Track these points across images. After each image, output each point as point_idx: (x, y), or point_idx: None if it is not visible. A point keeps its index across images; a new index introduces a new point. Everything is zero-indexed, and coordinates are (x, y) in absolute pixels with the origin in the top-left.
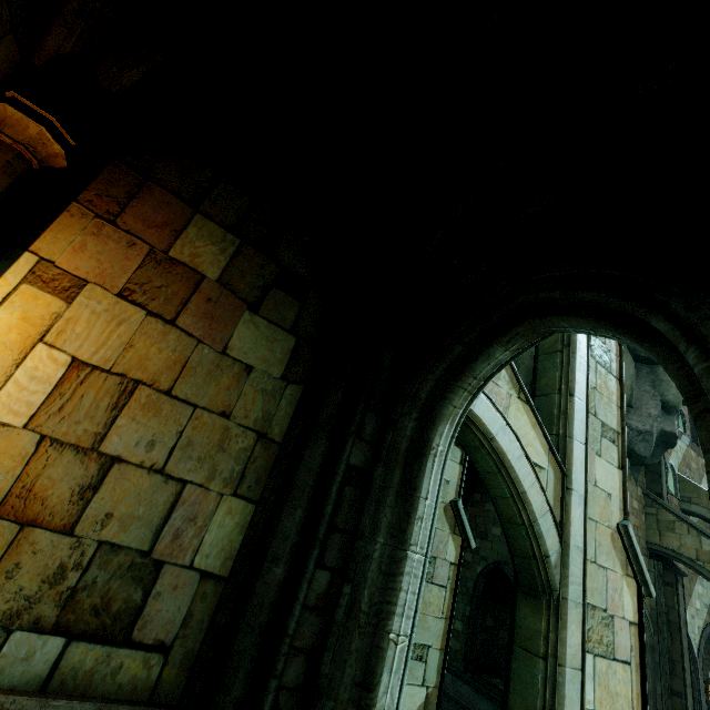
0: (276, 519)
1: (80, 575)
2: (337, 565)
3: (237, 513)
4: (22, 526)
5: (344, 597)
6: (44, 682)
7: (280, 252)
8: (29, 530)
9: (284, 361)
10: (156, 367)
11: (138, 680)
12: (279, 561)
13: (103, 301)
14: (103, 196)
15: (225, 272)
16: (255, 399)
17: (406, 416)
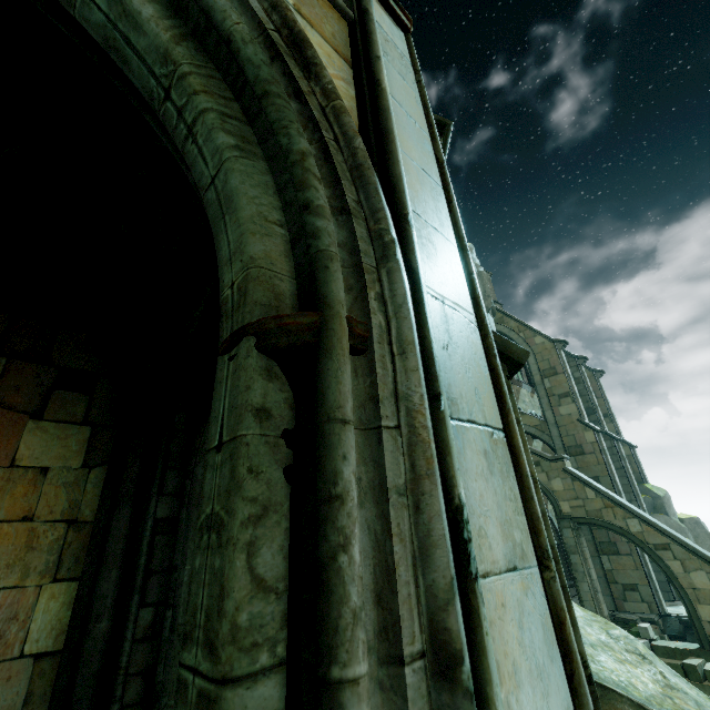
0: (96, 586)
1: None
2: (160, 599)
3: (61, 594)
4: None
5: (168, 620)
6: None
7: (55, 356)
8: None
9: (82, 451)
10: None
11: None
12: (102, 618)
13: None
14: None
15: None
16: (58, 494)
17: (199, 464)
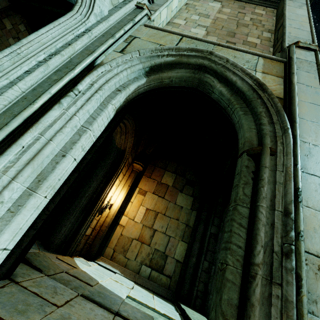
0: (192, 246)
1: (152, 255)
2: (210, 260)
3: (183, 245)
4: (142, 243)
5: (212, 269)
6: (148, 277)
7: (186, 175)
8: (143, 244)
9: (190, 204)
10: (161, 209)
11: (165, 283)
12: (193, 256)
13: (150, 195)
14: (148, 173)
15: (173, 183)
16: (184, 215)
17: (226, 218)
